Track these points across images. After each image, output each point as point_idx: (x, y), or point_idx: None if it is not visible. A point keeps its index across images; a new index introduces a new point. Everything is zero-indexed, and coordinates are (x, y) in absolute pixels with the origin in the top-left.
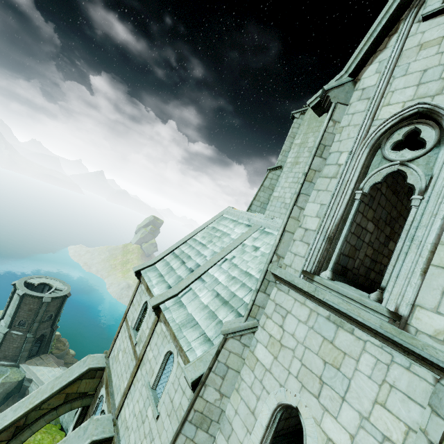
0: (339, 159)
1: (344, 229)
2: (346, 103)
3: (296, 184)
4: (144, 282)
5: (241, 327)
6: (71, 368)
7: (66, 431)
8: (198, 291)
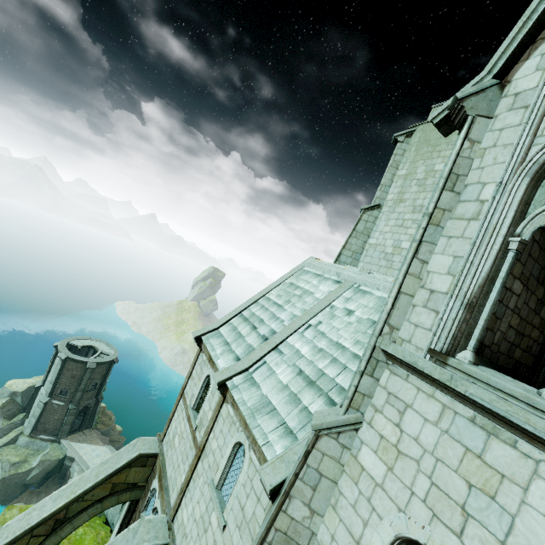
0: (481, 193)
1: (492, 293)
2: (489, 115)
3: (401, 228)
4: (206, 351)
5: (339, 422)
6: (119, 453)
7: (112, 525)
8: (275, 366)
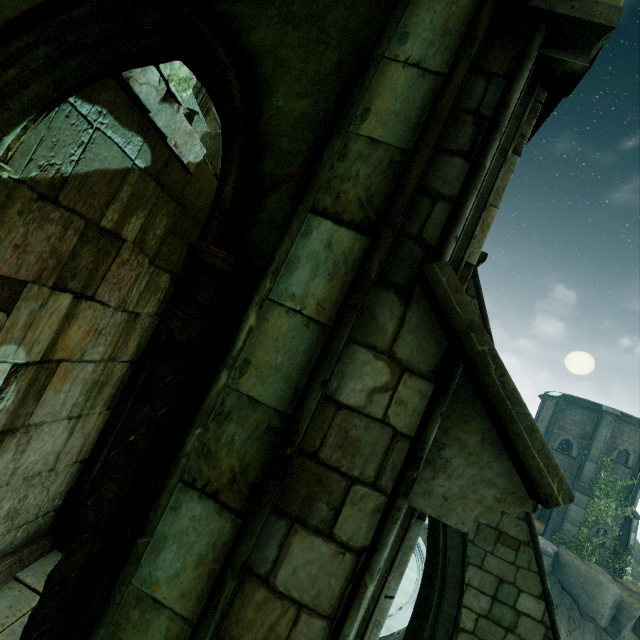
0: None
1: None
2: None
3: None
4: None
5: None
6: None
7: None
8: None
